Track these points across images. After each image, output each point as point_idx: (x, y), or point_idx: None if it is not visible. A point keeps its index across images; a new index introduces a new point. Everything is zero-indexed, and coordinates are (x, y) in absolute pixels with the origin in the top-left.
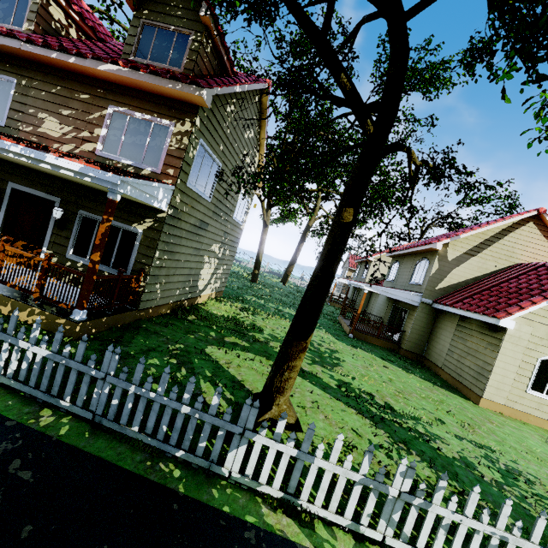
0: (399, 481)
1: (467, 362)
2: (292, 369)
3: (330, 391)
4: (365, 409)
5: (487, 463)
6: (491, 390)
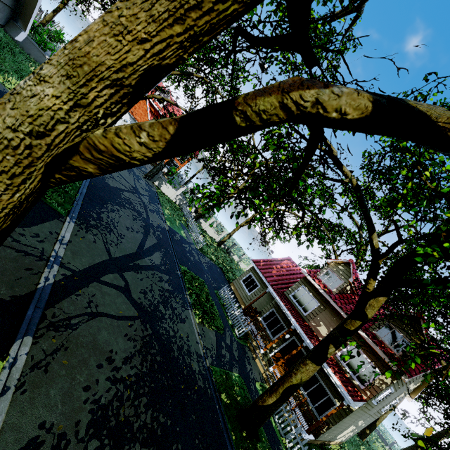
0: None
1: None
2: None
3: None
4: None
5: None
6: None
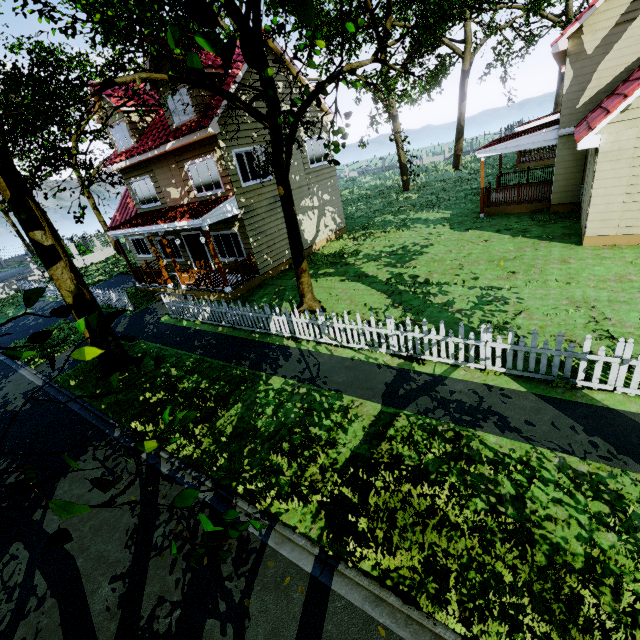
0: (320, 318)
1: (586, 200)
2: (302, 284)
3: (374, 285)
4: (392, 289)
5: (473, 300)
6: (594, 224)
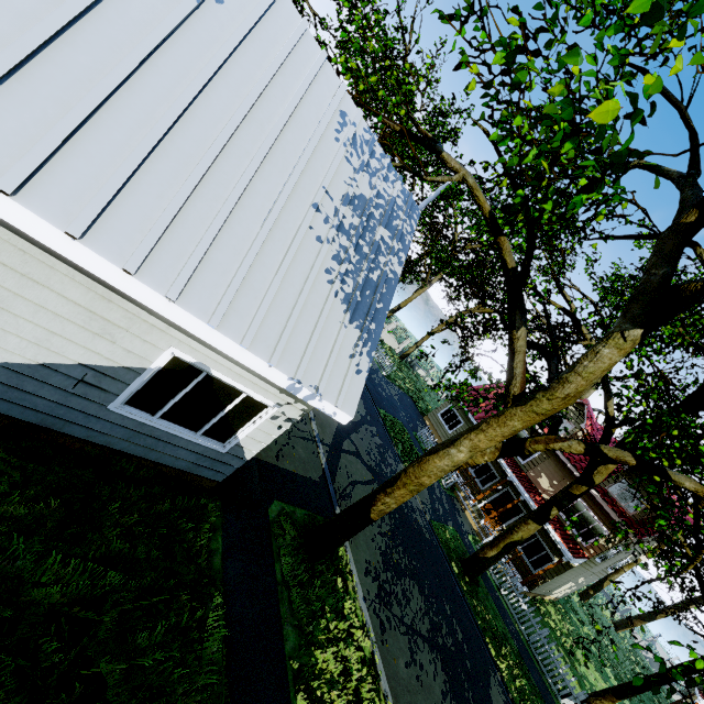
0: None
1: None
2: (602, 702)
3: None
4: None
5: None
6: None
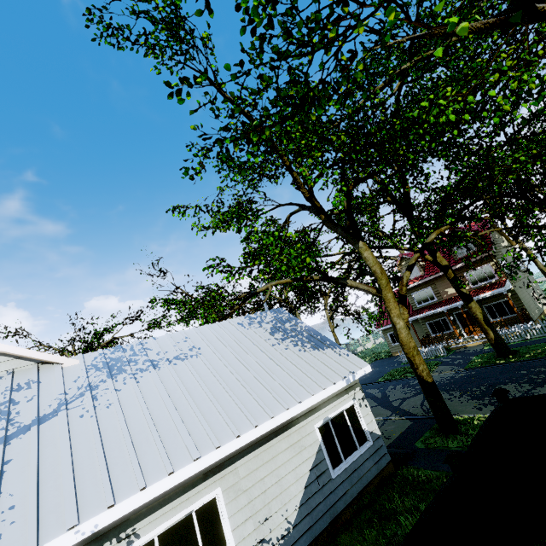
0: None
1: None
2: None
3: None
4: None
5: None
6: None
